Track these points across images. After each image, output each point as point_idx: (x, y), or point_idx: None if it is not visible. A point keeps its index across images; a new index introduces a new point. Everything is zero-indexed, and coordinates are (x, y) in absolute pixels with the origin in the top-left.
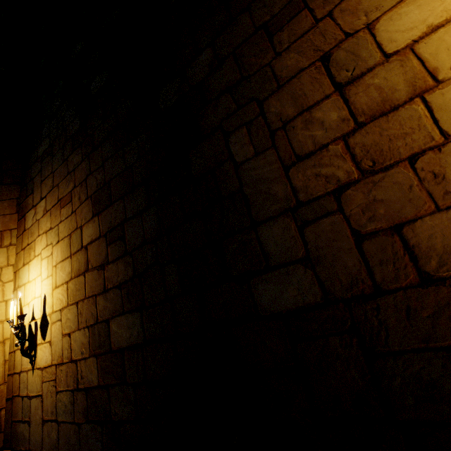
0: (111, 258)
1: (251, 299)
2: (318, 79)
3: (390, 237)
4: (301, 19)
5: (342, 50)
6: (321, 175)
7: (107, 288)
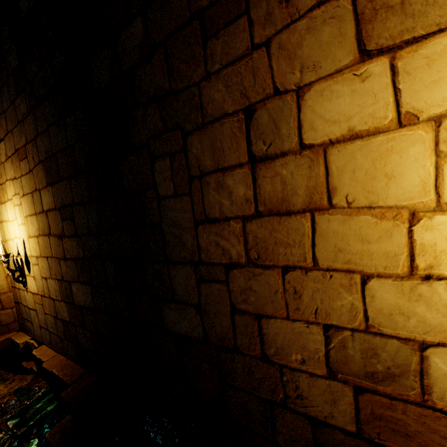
0: (66, 233)
1: (160, 315)
2: (237, 138)
3: (253, 320)
4: (239, 31)
5: (266, 111)
6: (220, 245)
7: (66, 257)
